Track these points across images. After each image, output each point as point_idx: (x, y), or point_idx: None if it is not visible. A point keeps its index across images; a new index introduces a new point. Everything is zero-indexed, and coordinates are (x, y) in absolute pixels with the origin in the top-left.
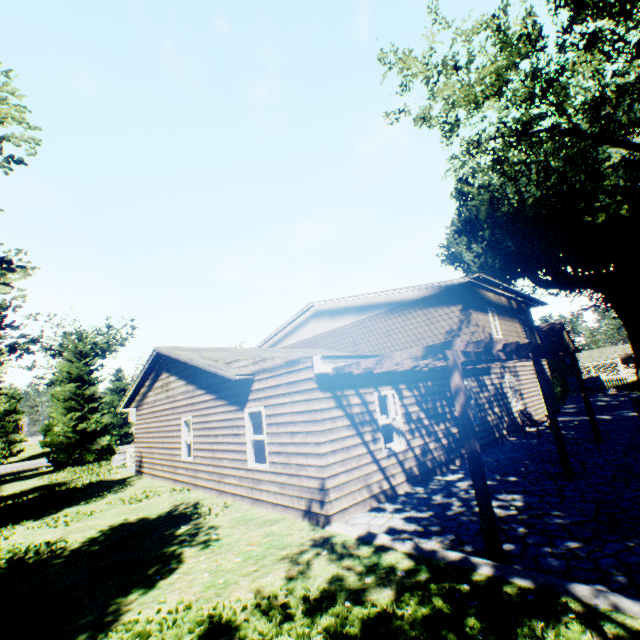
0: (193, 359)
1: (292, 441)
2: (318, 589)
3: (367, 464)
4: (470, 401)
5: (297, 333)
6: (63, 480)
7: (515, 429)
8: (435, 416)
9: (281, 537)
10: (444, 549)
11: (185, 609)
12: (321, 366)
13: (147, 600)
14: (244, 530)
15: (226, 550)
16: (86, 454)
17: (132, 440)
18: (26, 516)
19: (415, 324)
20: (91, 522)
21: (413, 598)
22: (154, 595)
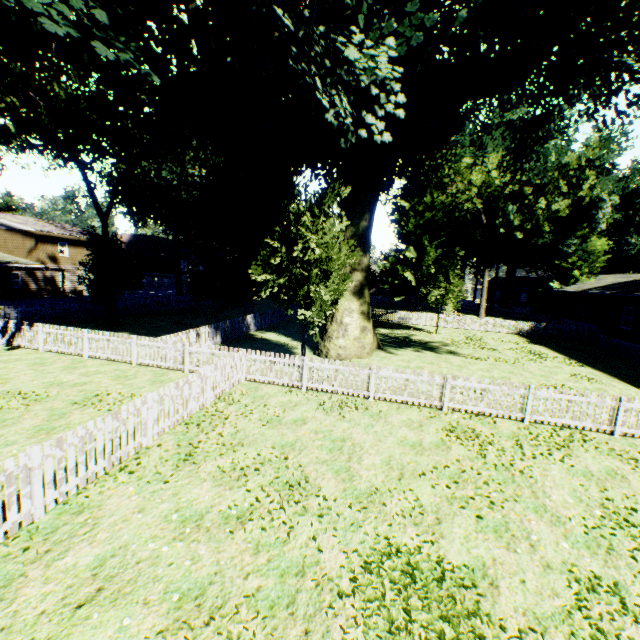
0: None
1: None
2: None
3: None
4: (18, 280)
5: None
6: None
7: (58, 294)
8: None
9: None
10: None
11: None
12: None
13: None
14: None
15: None
16: None
17: None
18: None
19: (19, 241)
20: None
21: None
22: None
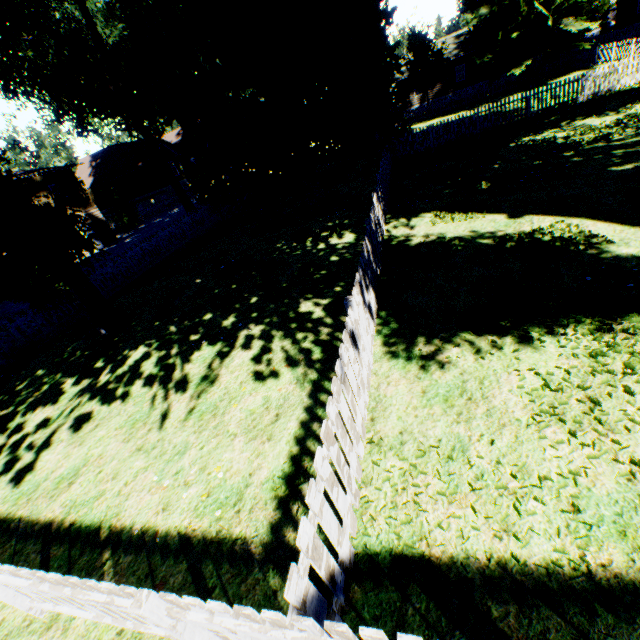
0: None
1: None
2: None
3: None
4: None
5: None
6: None
7: None
8: None
9: None
10: None
11: None
12: None
13: None
14: None
15: None
16: None
17: None
18: None
19: None
20: None
21: None
22: None
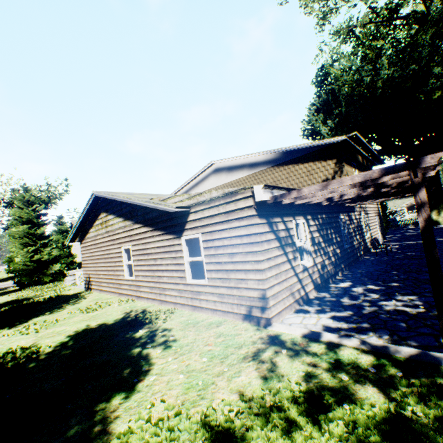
0: (131, 198)
1: (231, 261)
2: (299, 388)
3: (291, 277)
4: (345, 230)
5: (200, 185)
6: (28, 296)
7: (366, 251)
8: (327, 241)
9: (232, 337)
10: (395, 345)
11: (175, 415)
12: (262, 195)
13: (132, 405)
14: (195, 332)
15: (188, 351)
16: (43, 277)
17: (76, 267)
18: (0, 326)
19: (297, 175)
20: (58, 329)
21: (409, 397)
22: (137, 399)
